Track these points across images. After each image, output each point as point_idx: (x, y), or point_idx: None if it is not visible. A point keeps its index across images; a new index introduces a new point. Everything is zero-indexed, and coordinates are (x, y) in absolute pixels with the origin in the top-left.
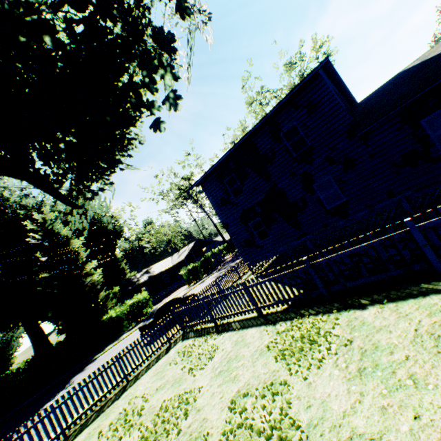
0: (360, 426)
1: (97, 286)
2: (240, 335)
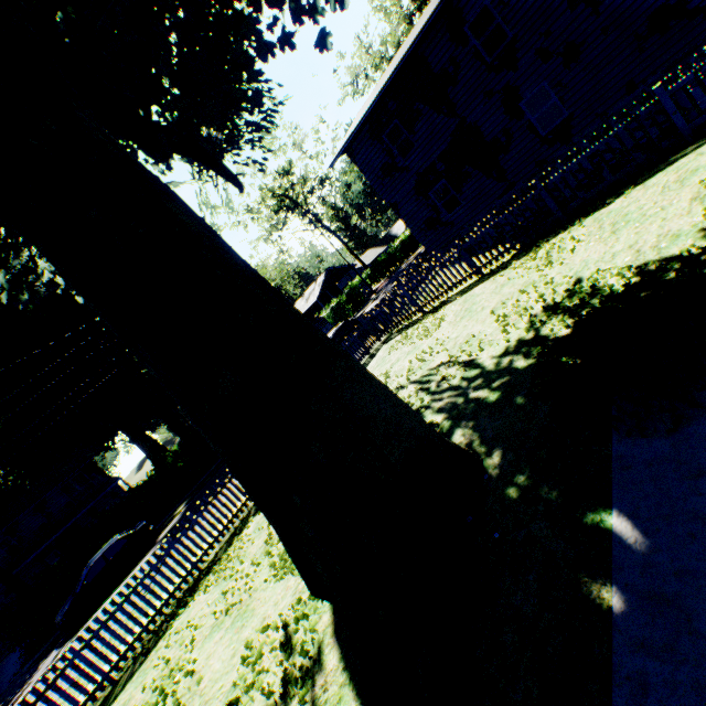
0: (619, 249)
1: None
2: (465, 297)
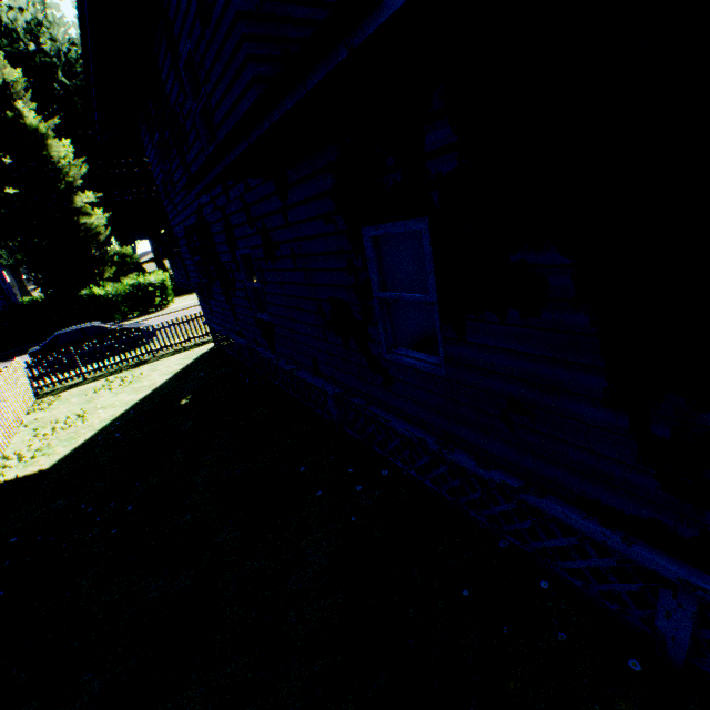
0: None
1: (98, 236)
2: None
